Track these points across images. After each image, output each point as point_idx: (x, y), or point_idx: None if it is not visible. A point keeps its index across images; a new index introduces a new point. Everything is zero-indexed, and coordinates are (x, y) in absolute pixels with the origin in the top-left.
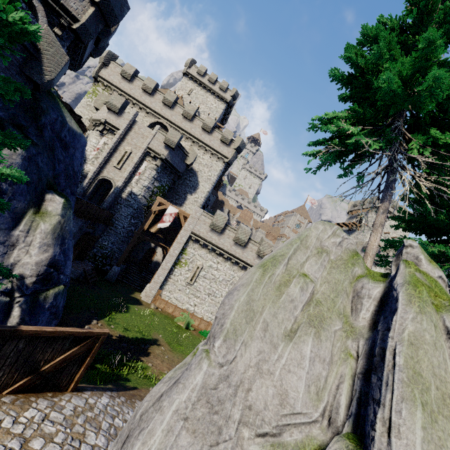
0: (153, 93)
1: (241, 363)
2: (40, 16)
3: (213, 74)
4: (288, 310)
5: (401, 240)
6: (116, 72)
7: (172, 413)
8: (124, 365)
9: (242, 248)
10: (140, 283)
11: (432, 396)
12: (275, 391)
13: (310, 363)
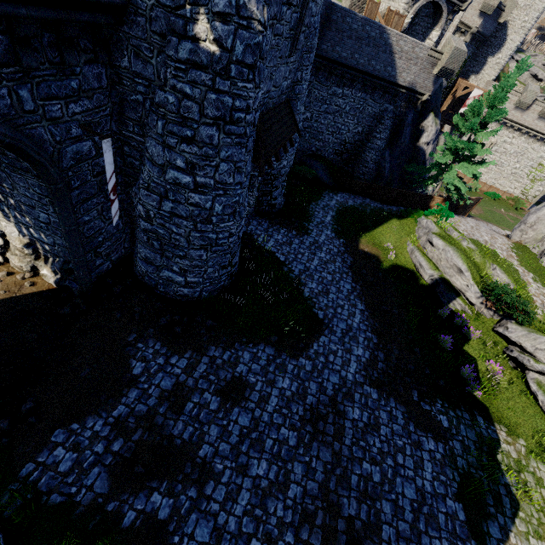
0: None
1: None
2: (443, 15)
3: None
4: None
5: None
6: None
7: (540, 213)
8: None
9: None
10: None
11: None
12: None
13: None
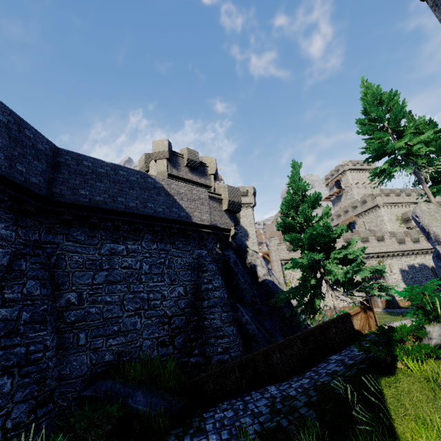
0: None
1: None
2: None
3: None
4: None
5: None
6: None
7: None
8: None
9: None
10: None
11: None
12: None
13: None
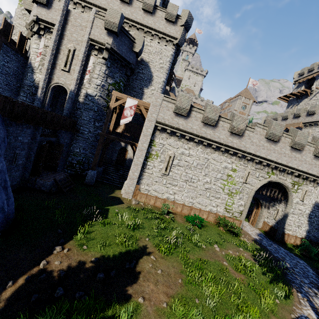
0: None
1: None
2: None
3: None
4: None
5: None
6: None
7: None
8: None
9: (212, 128)
10: (119, 180)
11: None
12: None
13: None
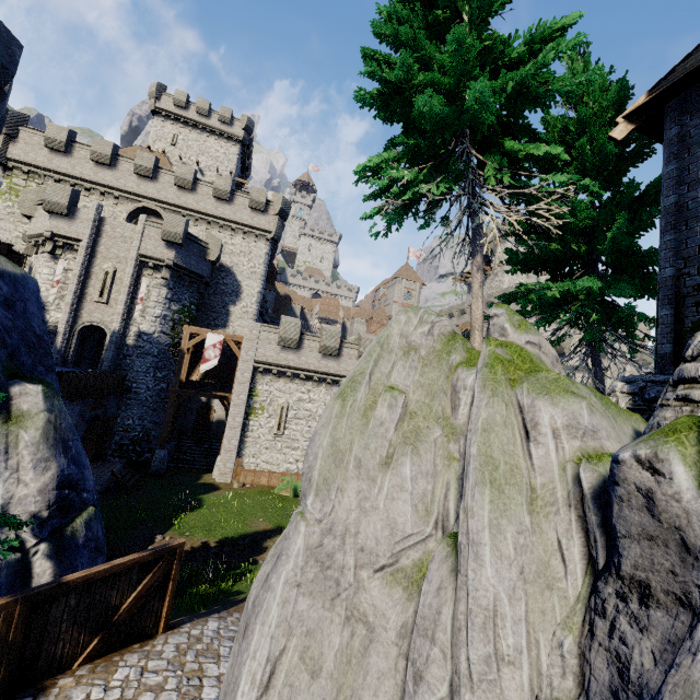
0: (114, 163)
1: (341, 510)
2: None
3: (201, 101)
4: (380, 436)
5: (518, 290)
6: (36, 143)
7: (282, 585)
8: (223, 577)
9: (335, 359)
10: (205, 459)
11: (500, 472)
12: (384, 523)
13: (412, 482)
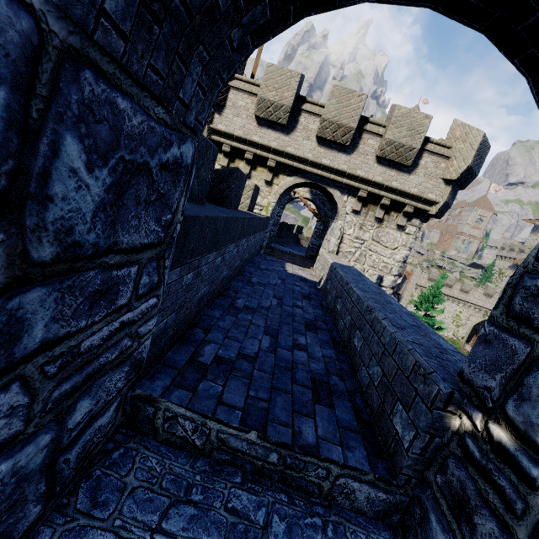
0: None
1: None
2: None
3: None
4: None
5: None
6: None
7: None
8: None
9: (449, 289)
10: None
11: None
12: None
13: None
